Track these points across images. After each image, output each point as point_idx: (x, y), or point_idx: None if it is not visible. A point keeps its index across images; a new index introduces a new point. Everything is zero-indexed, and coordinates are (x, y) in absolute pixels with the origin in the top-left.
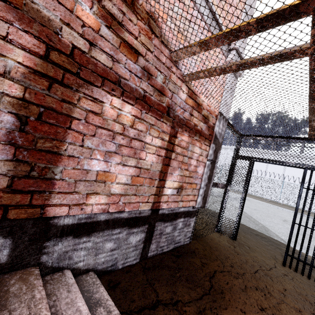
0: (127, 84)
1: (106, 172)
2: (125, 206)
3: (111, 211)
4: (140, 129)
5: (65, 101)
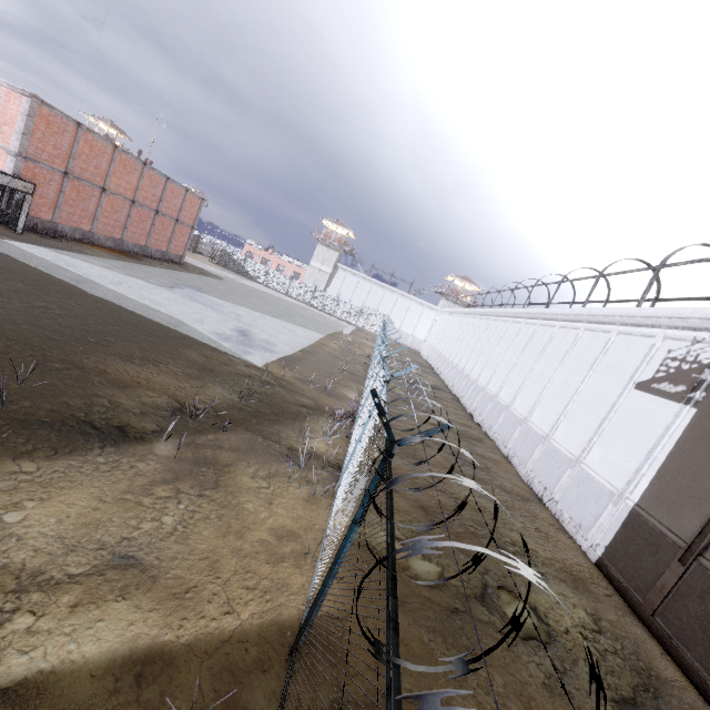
0: None
1: None
2: None
3: None
4: None
5: None
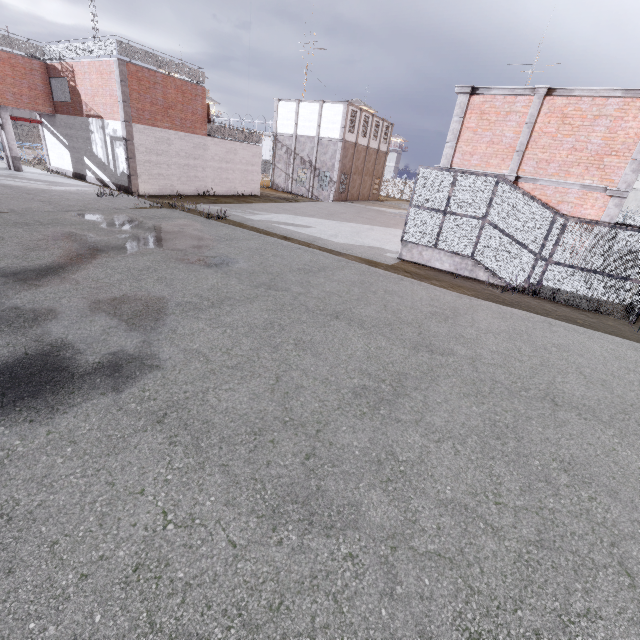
0: None
1: None
2: None
3: None
4: None
5: None
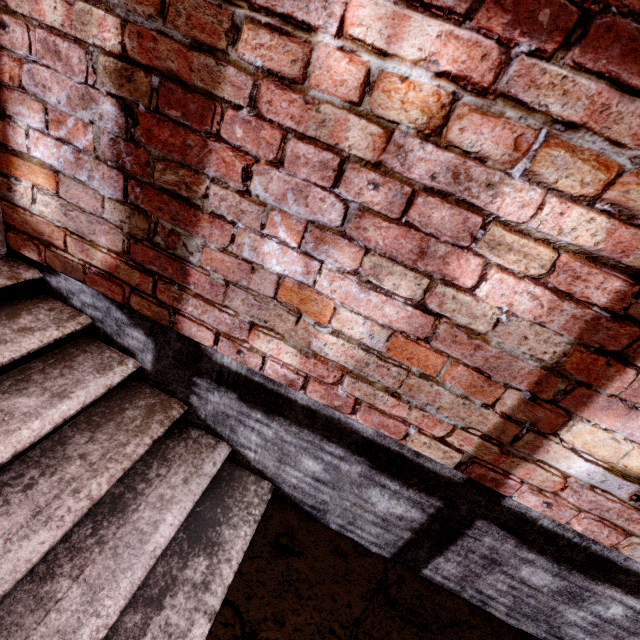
0: None
1: (305, 287)
2: (356, 407)
3: (312, 397)
4: (475, 149)
5: (203, 45)
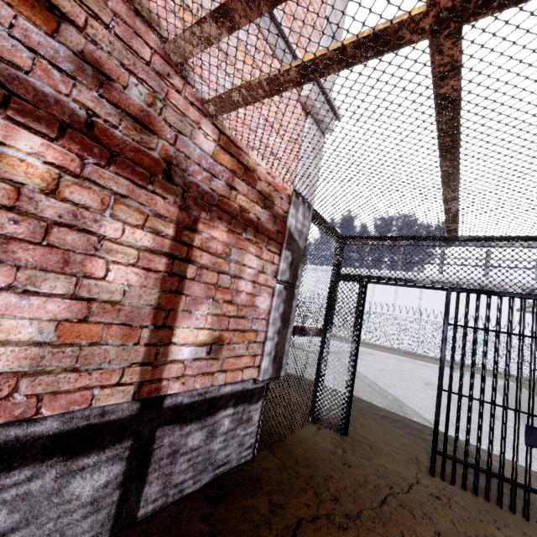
0: (23, 81)
1: None
2: (40, 404)
3: None
4: (81, 203)
5: None
